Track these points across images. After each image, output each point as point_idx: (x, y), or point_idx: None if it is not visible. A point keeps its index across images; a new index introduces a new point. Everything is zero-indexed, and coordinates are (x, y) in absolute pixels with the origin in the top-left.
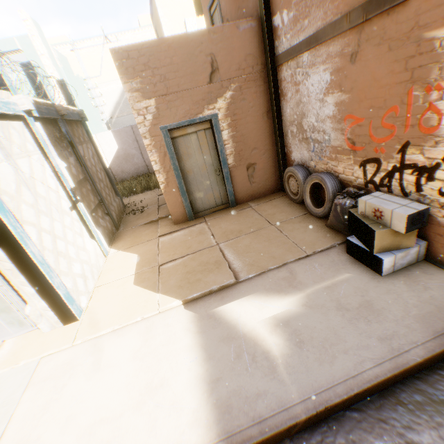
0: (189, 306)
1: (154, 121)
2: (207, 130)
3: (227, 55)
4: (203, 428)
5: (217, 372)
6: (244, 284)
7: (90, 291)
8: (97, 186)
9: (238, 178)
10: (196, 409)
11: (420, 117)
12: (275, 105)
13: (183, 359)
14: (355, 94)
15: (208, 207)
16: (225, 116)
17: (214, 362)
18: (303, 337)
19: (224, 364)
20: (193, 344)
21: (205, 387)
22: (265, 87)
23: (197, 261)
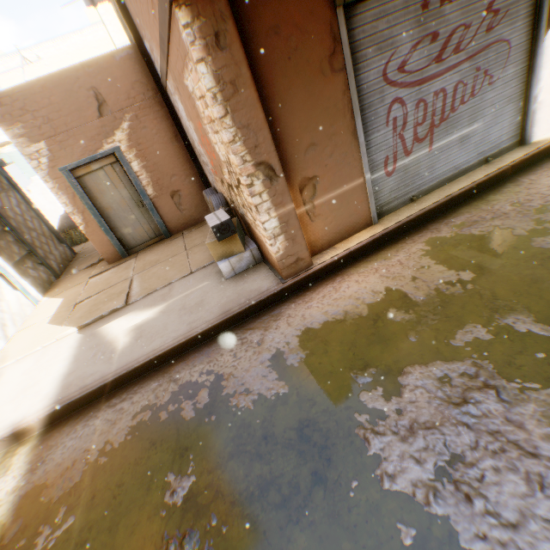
0: (82, 330)
1: (52, 164)
2: (115, 164)
3: (111, 86)
4: (48, 400)
5: (75, 369)
6: (131, 306)
7: (11, 336)
8: (24, 236)
9: (165, 208)
10: (50, 392)
11: (213, 145)
12: (178, 130)
13: (57, 366)
14: (194, 123)
15: (142, 242)
16: (130, 148)
17: (77, 363)
18: (144, 334)
19: (83, 363)
20: (70, 355)
21: (62, 379)
22: (164, 111)
23: (107, 294)
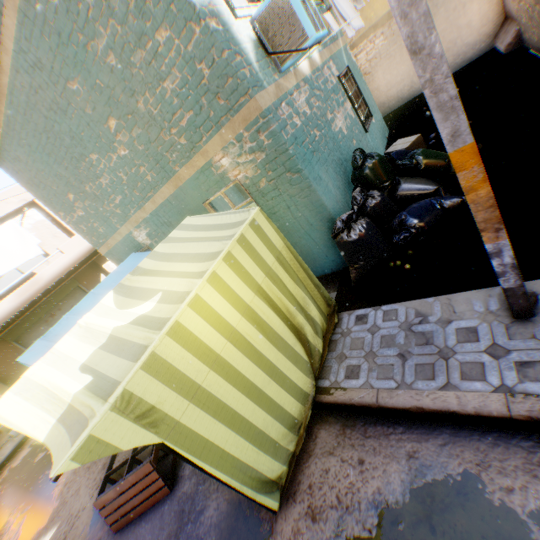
0: None
1: None
2: None
3: None
4: None
5: None
6: None
7: None
8: None
9: None
10: None
11: None
12: None
13: None
14: None
15: None
16: None
17: None
18: None
19: None
20: None
21: None
22: None
23: None
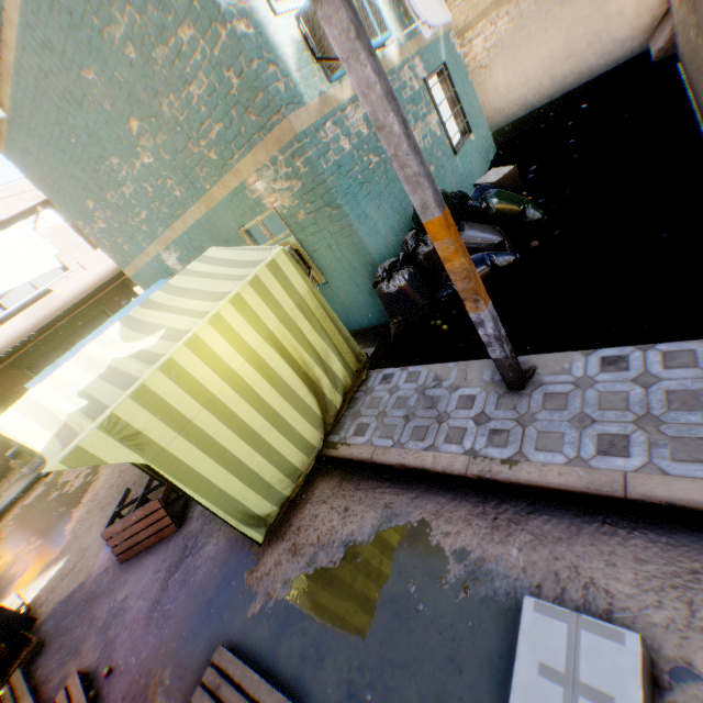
0: None
1: None
2: None
3: None
4: None
5: None
6: None
7: None
8: None
9: None
10: None
11: None
12: None
13: None
14: None
15: None
16: None
17: None
18: None
19: None
20: None
21: None
22: None
23: None
